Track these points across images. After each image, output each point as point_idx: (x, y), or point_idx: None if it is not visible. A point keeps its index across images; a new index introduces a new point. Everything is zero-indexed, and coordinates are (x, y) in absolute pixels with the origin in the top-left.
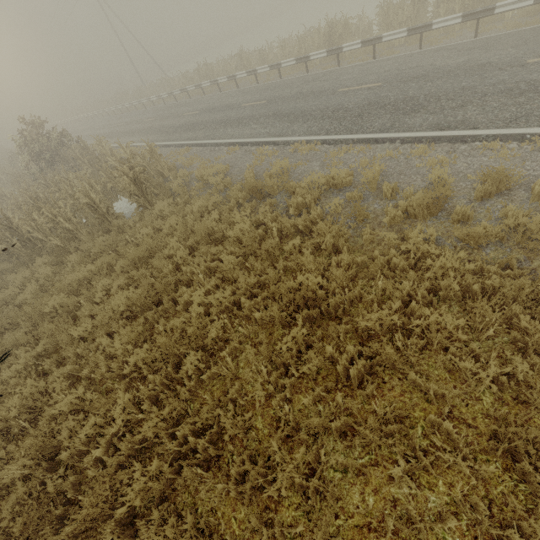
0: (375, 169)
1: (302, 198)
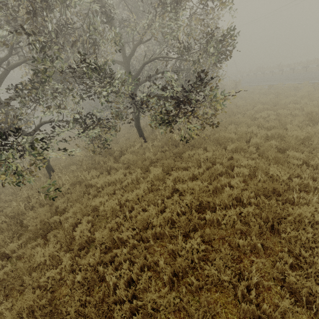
0: (306, 82)
1: (283, 88)
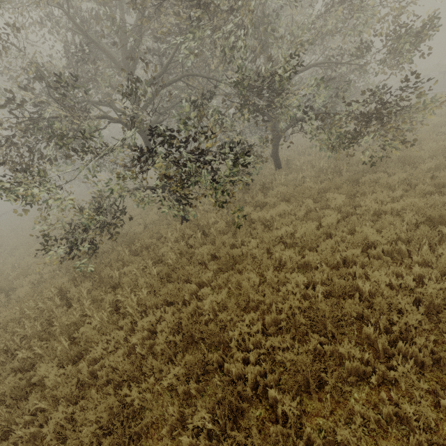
0: None
1: None
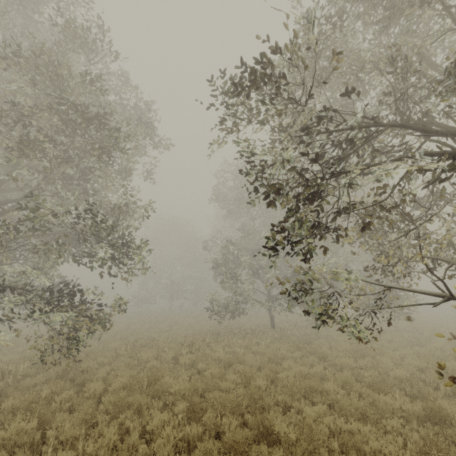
0: None
1: None
